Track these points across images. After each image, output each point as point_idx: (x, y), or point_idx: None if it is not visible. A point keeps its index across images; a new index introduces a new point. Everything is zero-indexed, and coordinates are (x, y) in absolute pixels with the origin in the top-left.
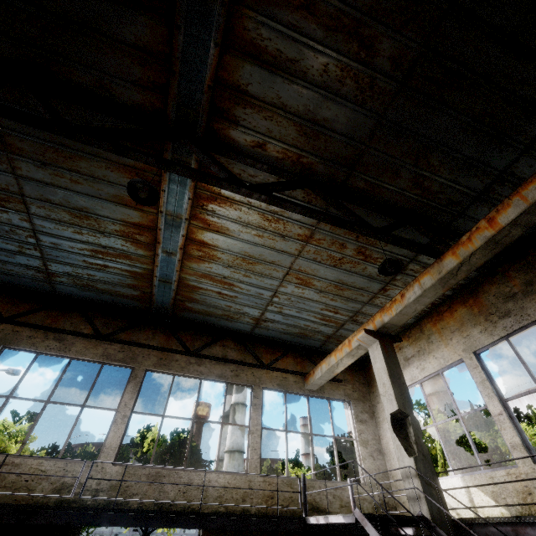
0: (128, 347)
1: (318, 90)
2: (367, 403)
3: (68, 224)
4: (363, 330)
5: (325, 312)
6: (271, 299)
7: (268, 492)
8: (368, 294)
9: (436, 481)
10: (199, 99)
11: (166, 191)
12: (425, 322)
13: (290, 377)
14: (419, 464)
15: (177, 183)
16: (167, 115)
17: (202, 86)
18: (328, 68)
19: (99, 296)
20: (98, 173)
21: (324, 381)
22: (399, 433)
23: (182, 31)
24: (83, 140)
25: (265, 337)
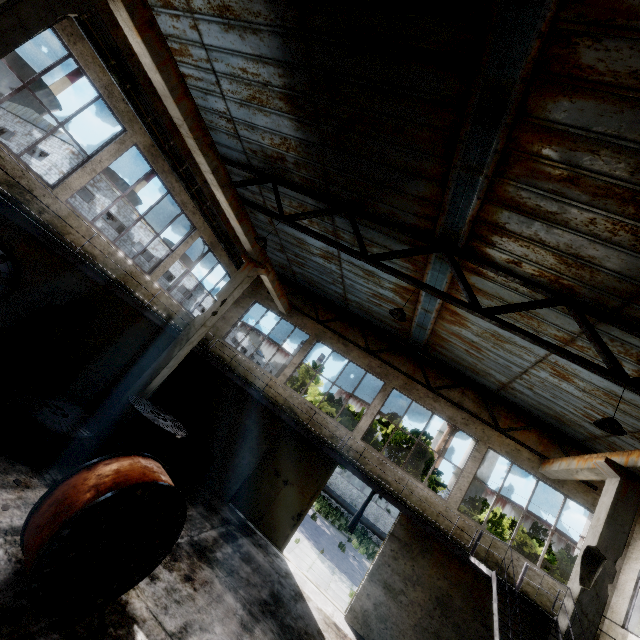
0: (385, 365)
1: (583, 235)
2: None
3: (361, 277)
4: (604, 458)
5: (590, 412)
6: (520, 374)
7: (460, 524)
8: None
9: (597, 619)
10: (461, 226)
11: (429, 274)
12: None
13: (524, 452)
14: (584, 595)
15: (438, 271)
16: (435, 232)
17: (464, 220)
18: (595, 221)
19: (373, 319)
20: None
21: (561, 477)
22: (586, 564)
23: (451, 190)
24: (373, 265)
25: (511, 401)
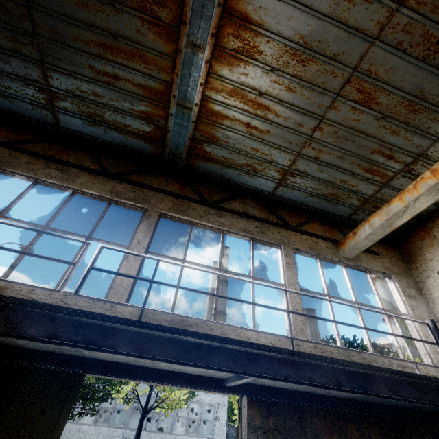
0: (139, 188)
1: None
2: (410, 279)
3: None
4: None
5: (375, 157)
6: (312, 134)
7: None
8: None
9: None
10: None
11: None
12: None
13: (320, 242)
14: None
15: None
16: None
17: None
18: None
19: (106, 134)
20: None
21: (370, 243)
22: None
23: None
24: None
25: (286, 201)
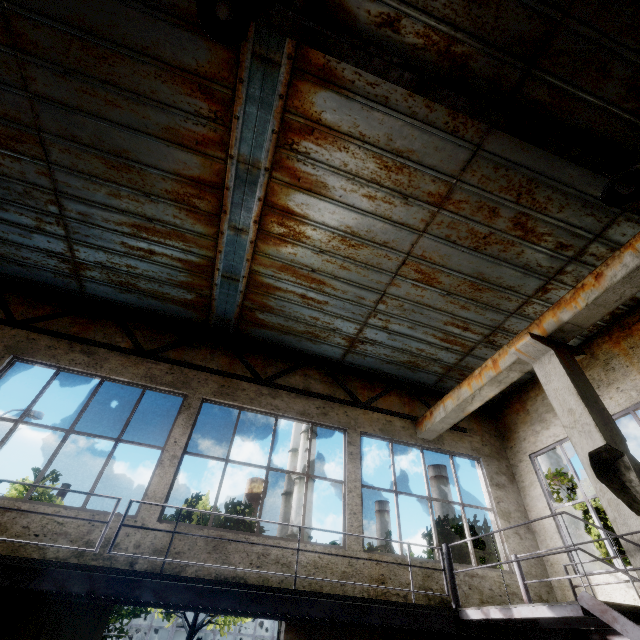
0: (179, 368)
1: None
2: (503, 461)
3: (101, 181)
4: (528, 334)
5: (449, 329)
6: (375, 306)
7: (376, 574)
8: (517, 298)
9: None
10: None
11: (240, 118)
12: (599, 343)
13: (396, 421)
14: None
15: (258, 104)
16: None
17: None
18: None
19: (141, 300)
20: (144, 87)
21: (447, 425)
22: (608, 482)
23: None
24: None
25: (359, 367)
